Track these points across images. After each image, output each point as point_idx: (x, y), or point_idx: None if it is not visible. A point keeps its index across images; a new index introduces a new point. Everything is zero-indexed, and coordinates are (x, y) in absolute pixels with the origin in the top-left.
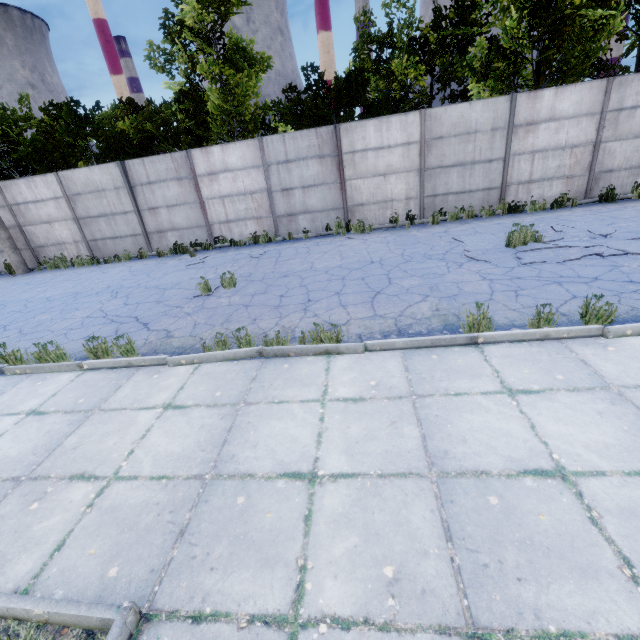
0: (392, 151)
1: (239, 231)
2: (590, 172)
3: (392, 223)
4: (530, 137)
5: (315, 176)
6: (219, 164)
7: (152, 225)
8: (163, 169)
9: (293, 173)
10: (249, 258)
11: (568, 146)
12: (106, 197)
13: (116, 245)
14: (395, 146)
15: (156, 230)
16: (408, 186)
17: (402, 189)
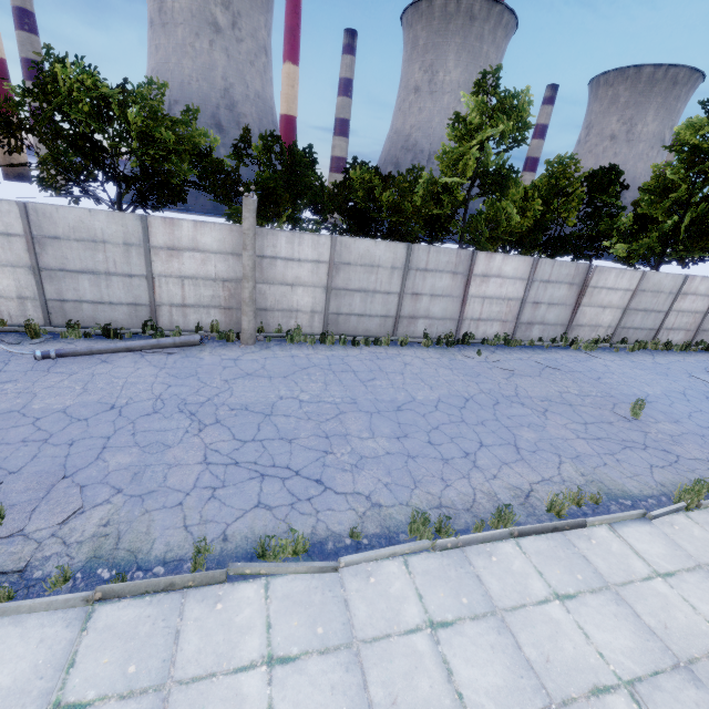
0: (616, 292)
1: (484, 329)
2: (698, 329)
3: (596, 343)
4: (681, 302)
5: (560, 297)
6: (495, 269)
7: (407, 309)
8: (444, 261)
9: (547, 291)
10: (552, 369)
11: (694, 312)
12: (377, 273)
13: (359, 323)
14: (620, 290)
15: (409, 315)
16: (613, 318)
17: (609, 319)
